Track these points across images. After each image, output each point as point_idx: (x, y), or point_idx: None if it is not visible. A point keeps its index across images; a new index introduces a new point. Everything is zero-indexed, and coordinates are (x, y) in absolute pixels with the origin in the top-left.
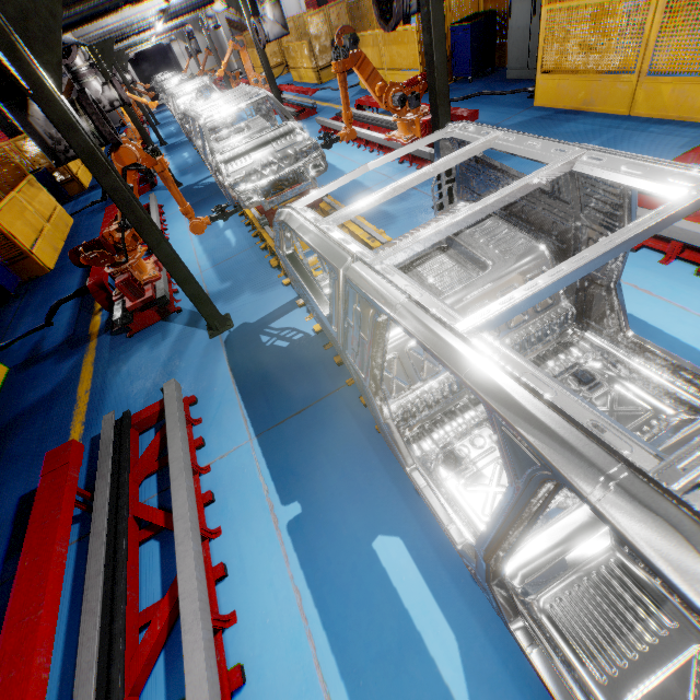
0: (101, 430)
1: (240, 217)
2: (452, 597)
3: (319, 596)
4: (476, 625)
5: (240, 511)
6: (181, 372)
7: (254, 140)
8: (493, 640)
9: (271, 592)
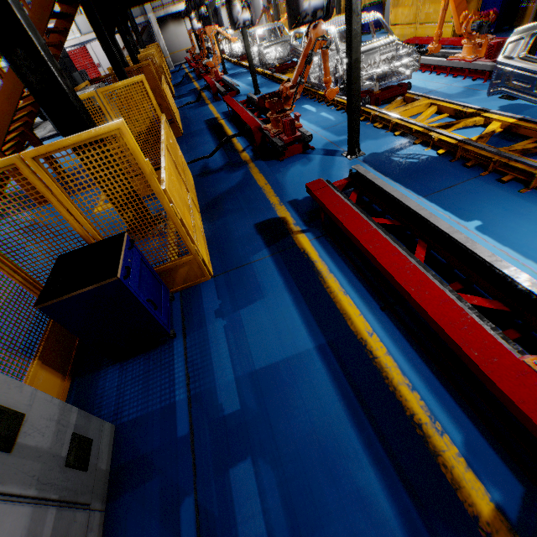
0: None
1: (327, 106)
2: None
3: (520, 252)
4: None
5: None
6: (337, 174)
7: (366, 46)
8: None
9: None
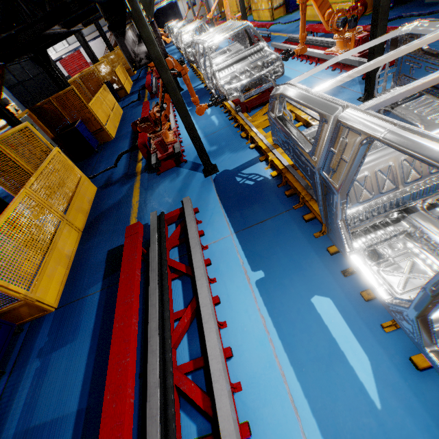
0: (150, 219)
1: (220, 108)
2: (366, 336)
3: (276, 322)
4: (383, 354)
5: (226, 271)
6: (188, 195)
7: (237, 56)
8: (396, 365)
9: (247, 315)
